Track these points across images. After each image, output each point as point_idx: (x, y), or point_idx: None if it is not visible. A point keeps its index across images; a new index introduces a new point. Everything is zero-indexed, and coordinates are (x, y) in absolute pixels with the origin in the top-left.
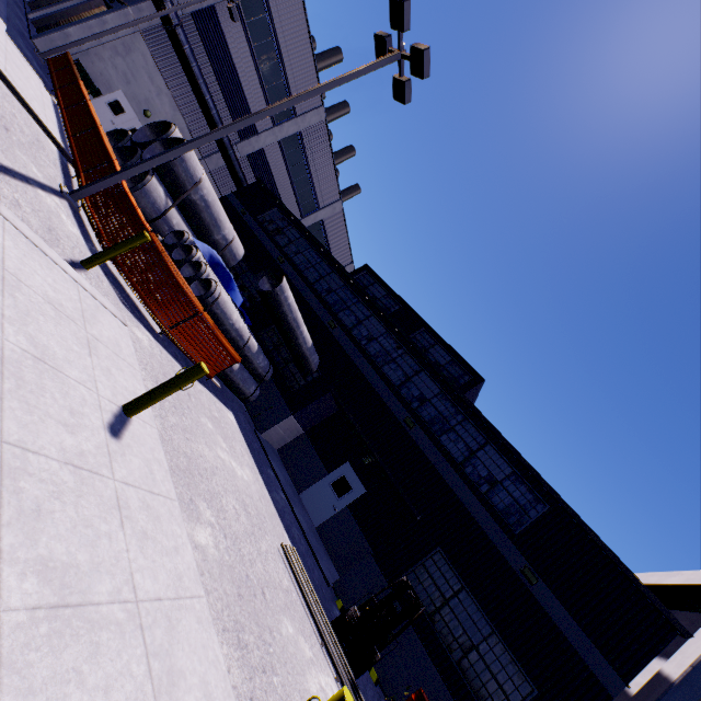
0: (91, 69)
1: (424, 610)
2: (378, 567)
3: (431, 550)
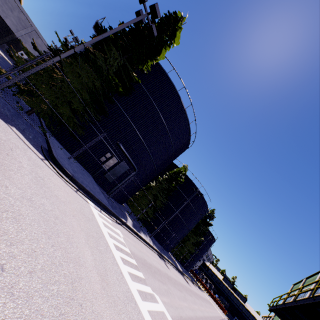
0: None
1: None
2: None
3: None
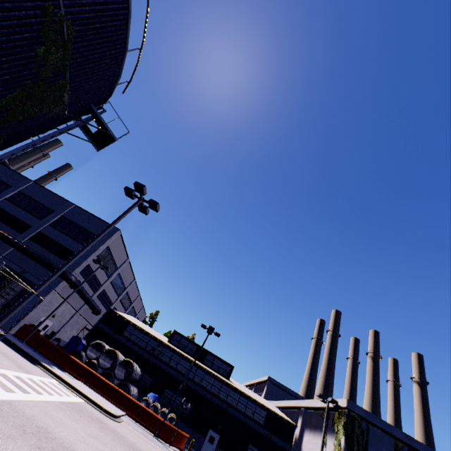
0: (31, 320)
1: None
2: None
3: (248, 445)
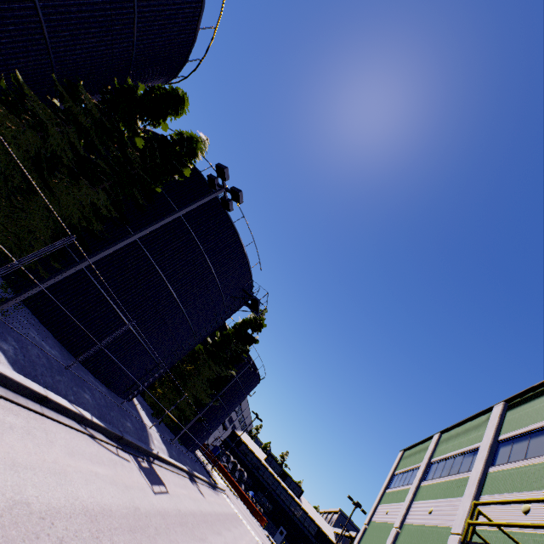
0: None
1: None
2: None
3: (301, 543)
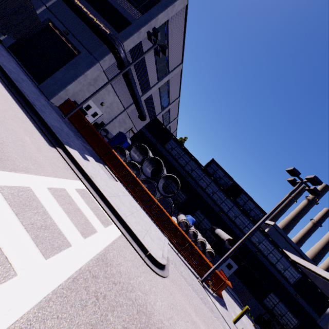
0: (77, 97)
1: (269, 308)
2: (256, 300)
3: (270, 293)
